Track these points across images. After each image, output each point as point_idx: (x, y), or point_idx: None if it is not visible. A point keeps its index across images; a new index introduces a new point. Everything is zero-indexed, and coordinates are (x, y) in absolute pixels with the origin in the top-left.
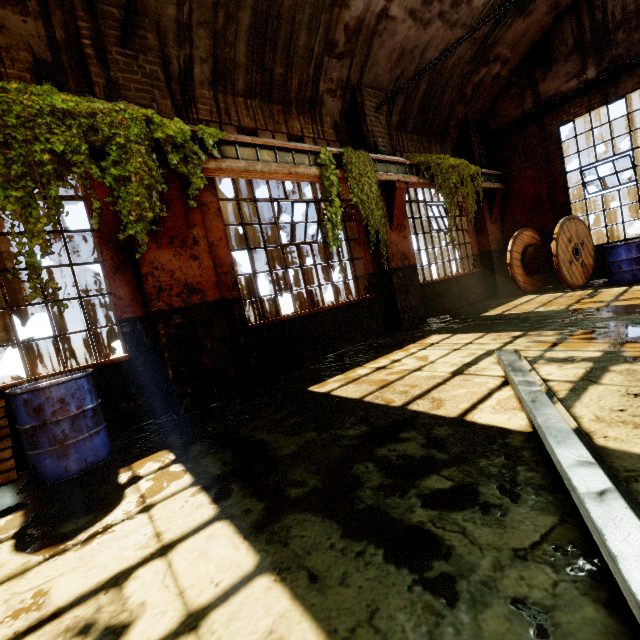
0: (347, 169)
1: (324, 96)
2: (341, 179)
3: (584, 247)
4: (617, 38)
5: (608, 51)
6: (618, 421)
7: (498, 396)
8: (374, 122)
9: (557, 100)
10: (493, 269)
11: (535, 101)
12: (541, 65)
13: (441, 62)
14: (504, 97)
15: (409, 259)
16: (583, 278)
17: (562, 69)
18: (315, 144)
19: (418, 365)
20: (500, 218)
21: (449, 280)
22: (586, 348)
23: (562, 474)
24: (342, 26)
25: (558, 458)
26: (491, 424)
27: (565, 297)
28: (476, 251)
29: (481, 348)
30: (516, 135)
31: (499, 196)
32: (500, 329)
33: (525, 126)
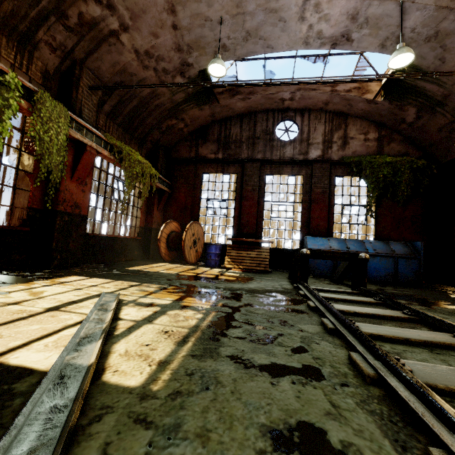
0: (36, 106)
1: (41, 43)
2: (27, 111)
3: (199, 241)
4: (232, 147)
5: (228, 150)
6: (138, 354)
7: (65, 332)
8: (86, 95)
9: (205, 159)
10: (150, 240)
11: (196, 154)
12: (202, 139)
13: (150, 97)
14: (183, 143)
15: (81, 209)
16: (195, 259)
17: (210, 146)
18: (13, 70)
19: (22, 299)
20: (164, 210)
21: (115, 238)
22: (166, 298)
23: (11, 430)
24: (77, 10)
25: (37, 404)
26: (21, 364)
27: (182, 267)
28: (143, 225)
29: (99, 290)
30: (183, 166)
31: (166, 196)
32: (128, 279)
33: (189, 164)
